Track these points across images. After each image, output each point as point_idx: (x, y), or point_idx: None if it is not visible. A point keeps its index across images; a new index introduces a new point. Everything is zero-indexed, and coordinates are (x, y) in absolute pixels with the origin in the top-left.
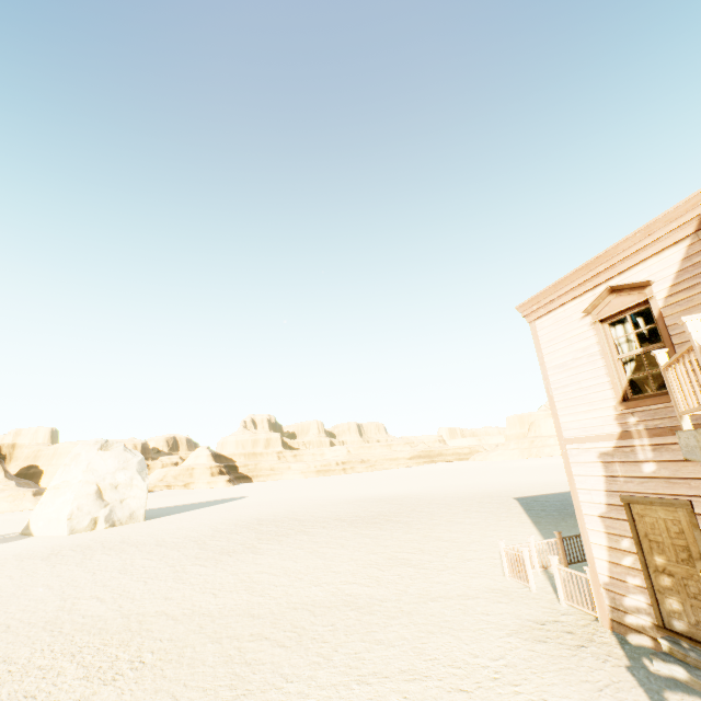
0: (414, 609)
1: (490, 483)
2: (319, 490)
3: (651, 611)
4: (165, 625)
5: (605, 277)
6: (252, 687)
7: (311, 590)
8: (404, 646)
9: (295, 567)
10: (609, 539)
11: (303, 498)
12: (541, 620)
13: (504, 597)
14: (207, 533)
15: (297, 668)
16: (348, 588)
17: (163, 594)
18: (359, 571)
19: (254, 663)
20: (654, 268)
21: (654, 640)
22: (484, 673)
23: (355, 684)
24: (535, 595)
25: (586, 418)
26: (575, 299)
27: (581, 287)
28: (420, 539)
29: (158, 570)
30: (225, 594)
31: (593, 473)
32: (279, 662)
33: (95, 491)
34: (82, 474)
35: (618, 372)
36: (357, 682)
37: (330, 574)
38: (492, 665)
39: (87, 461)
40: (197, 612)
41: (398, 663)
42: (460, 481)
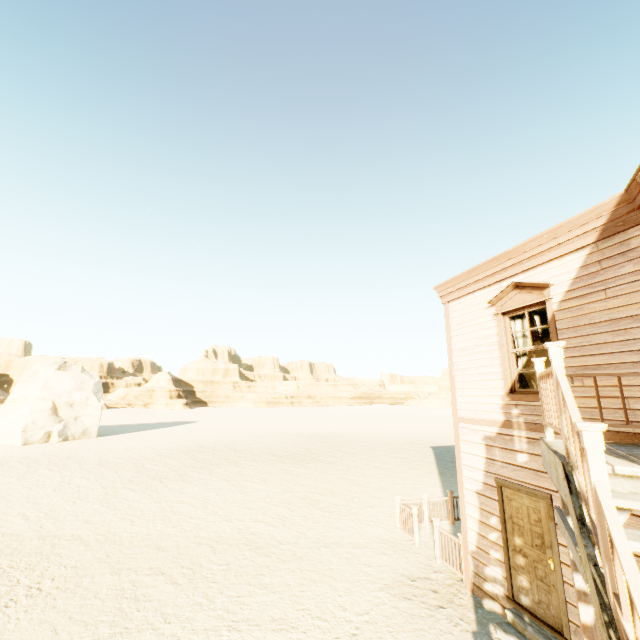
0: (306, 554)
1: (415, 429)
2: (264, 421)
3: (505, 583)
4: (75, 551)
5: (512, 272)
6: (131, 625)
7: (221, 526)
8: (284, 593)
9: (215, 500)
10: (481, 514)
11: (247, 428)
12: (414, 576)
13: (389, 549)
14: (149, 456)
15: (179, 608)
16: (255, 526)
17: (86, 517)
18: (271, 509)
19: (142, 599)
20: (555, 271)
21: (504, 608)
22: (346, 628)
23: (226, 630)
24: (417, 549)
25: (478, 402)
26: (484, 288)
27: (490, 278)
28: (335, 481)
29: (90, 490)
30: (142, 522)
31: (476, 453)
32: (166, 600)
33: (51, 407)
34: (39, 391)
35: (510, 365)
36: (229, 628)
37: (243, 510)
38: (355, 620)
39: (44, 379)
40: (110, 540)
41: (272, 610)
42: (390, 424)
